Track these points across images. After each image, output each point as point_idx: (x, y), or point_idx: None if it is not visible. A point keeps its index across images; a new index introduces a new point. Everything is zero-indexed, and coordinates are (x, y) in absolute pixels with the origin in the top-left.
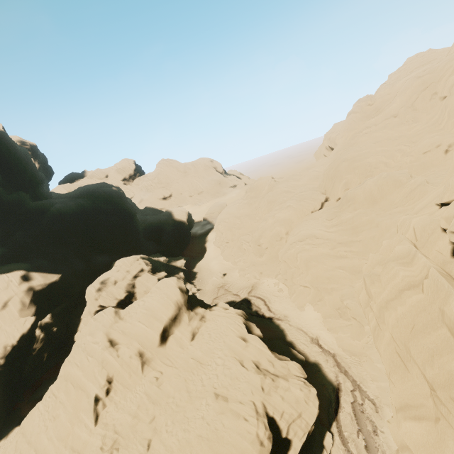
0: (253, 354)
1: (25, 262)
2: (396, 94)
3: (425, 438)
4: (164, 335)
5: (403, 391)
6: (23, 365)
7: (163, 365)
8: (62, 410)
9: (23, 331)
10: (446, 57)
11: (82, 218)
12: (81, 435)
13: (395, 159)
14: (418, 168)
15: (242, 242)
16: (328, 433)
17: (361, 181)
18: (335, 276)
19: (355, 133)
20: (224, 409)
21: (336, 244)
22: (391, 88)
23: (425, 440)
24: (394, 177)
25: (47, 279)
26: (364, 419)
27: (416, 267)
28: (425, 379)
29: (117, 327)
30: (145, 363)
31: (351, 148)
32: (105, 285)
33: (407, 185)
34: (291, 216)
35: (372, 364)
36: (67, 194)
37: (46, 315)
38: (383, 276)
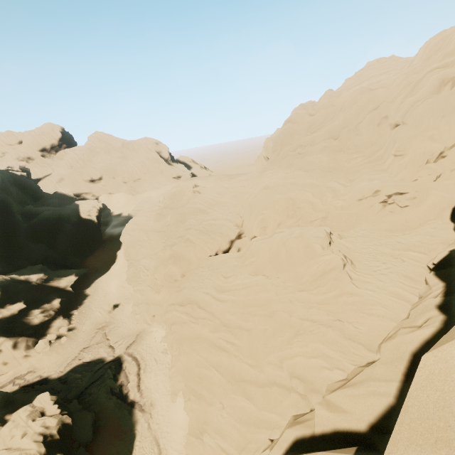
0: None
1: None
2: (341, 107)
3: None
4: None
5: None
6: None
7: None
8: None
9: None
10: (407, 69)
11: None
12: None
13: (324, 199)
14: (349, 219)
15: (141, 268)
16: None
17: (281, 220)
18: (207, 379)
19: (288, 150)
20: None
21: (220, 324)
22: (338, 97)
23: None
24: (308, 242)
25: None
26: None
27: None
28: None
29: None
30: None
31: (277, 172)
32: None
33: (320, 261)
34: (188, 254)
35: None
36: None
37: None
38: None
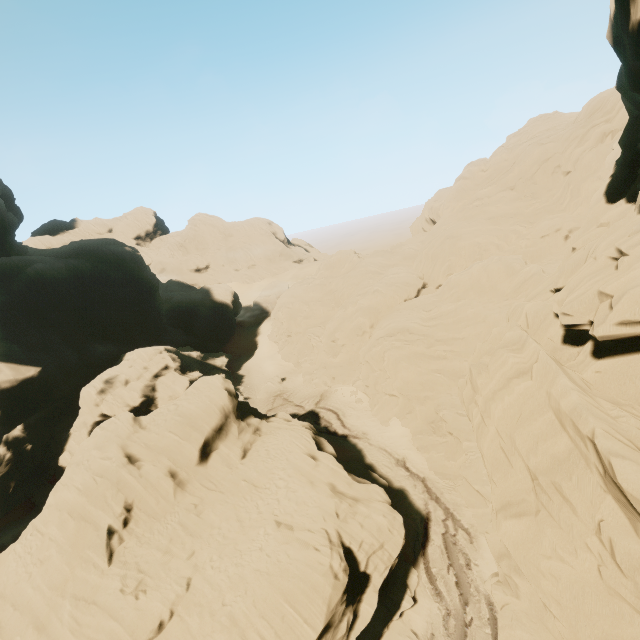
0: (325, 475)
1: None
2: (514, 162)
3: (524, 535)
4: (205, 451)
5: (505, 490)
6: None
7: (203, 489)
8: (54, 550)
9: None
10: (573, 125)
11: (76, 288)
12: (88, 579)
13: (509, 241)
14: (535, 255)
15: (311, 336)
16: (414, 570)
17: (467, 265)
18: (431, 381)
19: (464, 205)
20: (289, 539)
21: (434, 341)
22: (510, 153)
23: (525, 536)
24: (507, 263)
25: (19, 373)
26: (457, 552)
27: (527, 354)
28: (528, 471)
29: (138, 438)
30: (179, 486)
31: (458, 223)
32: (111, 385)
33: (521, 273)
34: (378, 304)
35: (469, 488)
36: (52, 250)
37: (15, 426)
38: (491, 364)
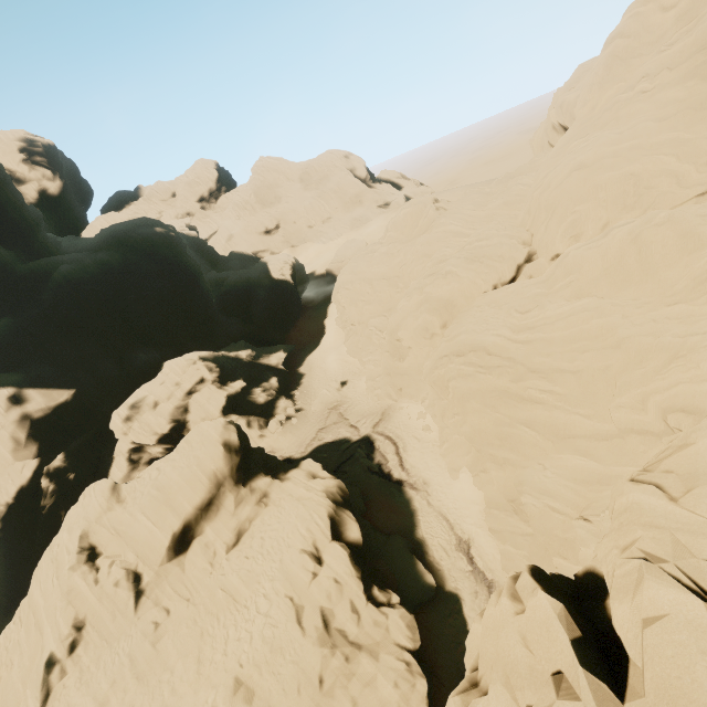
0: (327, 592)
1: (17, 370)
2: None
3: None
4: (184, 538)
5: None
6: (34, 526)
7: (175, 596)
8: (17, 658)
9: (21, 483)
10: None
11: (109, 288)
12: None
13: (703, 163)
14: None
15: (372, 330)
16: None
17: (610, 217)
18: (514, 438)
19: (617, 93)
20: None
21: (525, 371)
22: None
23: None
24: (685, 226)
25: (51, 400)
26: None
27: None
28: None
29: (108, 521)
30: (144, 593)
31: (599, 135)
32: (138, 411)
33: None
34: (451, 294)
35: None
36: (86, 242)
37: (59, 453)
38: None
